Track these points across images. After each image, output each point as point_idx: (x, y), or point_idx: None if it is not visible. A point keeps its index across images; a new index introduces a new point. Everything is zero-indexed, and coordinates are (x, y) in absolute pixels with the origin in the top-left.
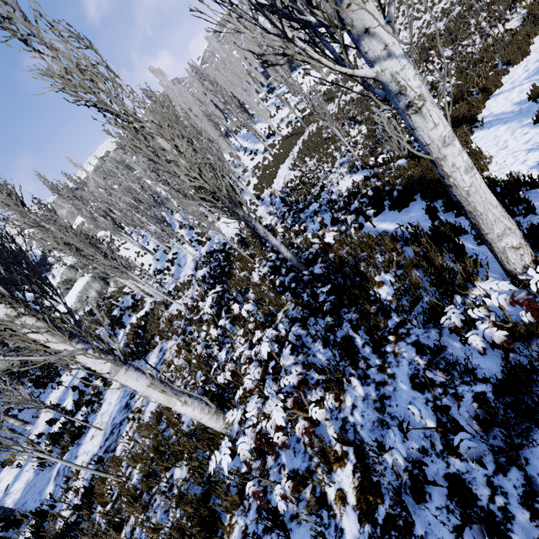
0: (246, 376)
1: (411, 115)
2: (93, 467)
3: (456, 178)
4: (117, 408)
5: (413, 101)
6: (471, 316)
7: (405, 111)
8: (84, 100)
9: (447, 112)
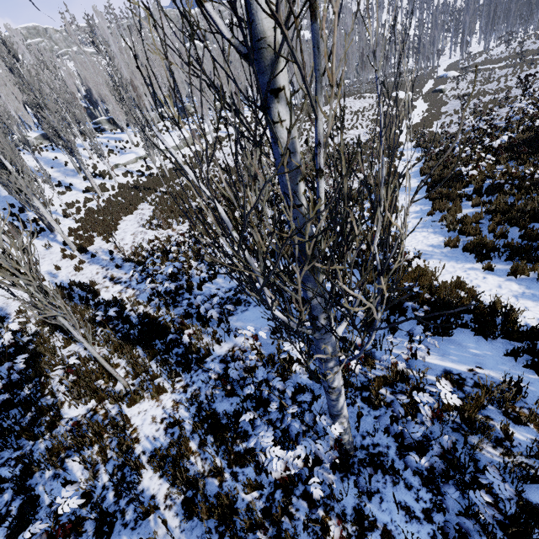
0: None
1: None
2: None
3: None
4: None
5: None
6: None
7: None
8: None
9: None
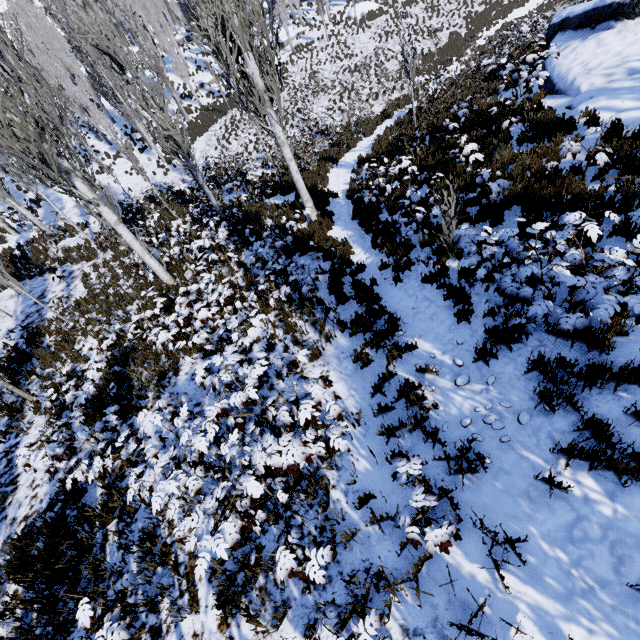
0: (202, 232)
1: (281, 147)
2: (18, 333)
3: (293, 174)
4: (23, 306)
5: (282, 143)
6: (291, 225)
7: (280, 145)
8: (107, 51)
9: (292, 151)
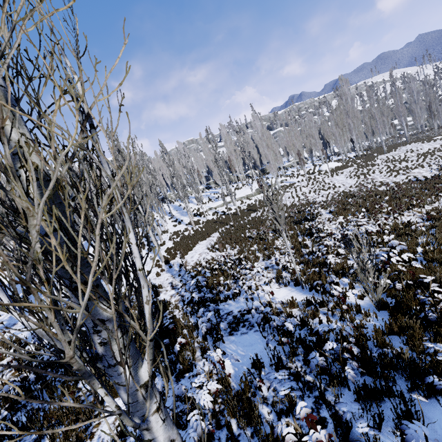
0: None
1: None
2: None
3: None
4: None
5: None
6: None
7: None
8: None
9: None
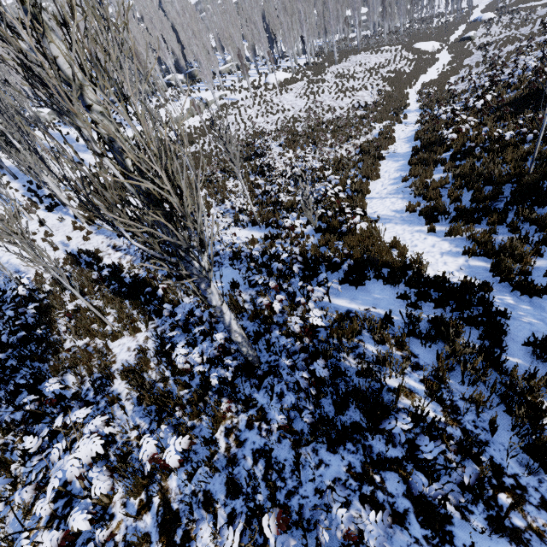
0: None
1: None
2: None
3: None
4: None
5: None
6: None
7: None
8: None
9: None
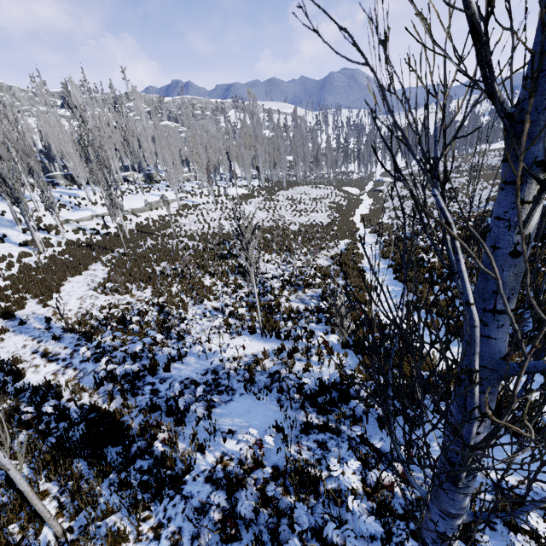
0: None
1: None
2: None
3: None
4: None
5: None
6: None
7: None
8: None
9: None
